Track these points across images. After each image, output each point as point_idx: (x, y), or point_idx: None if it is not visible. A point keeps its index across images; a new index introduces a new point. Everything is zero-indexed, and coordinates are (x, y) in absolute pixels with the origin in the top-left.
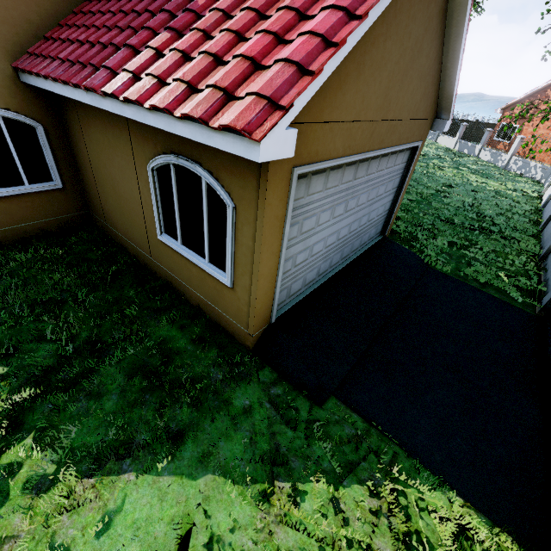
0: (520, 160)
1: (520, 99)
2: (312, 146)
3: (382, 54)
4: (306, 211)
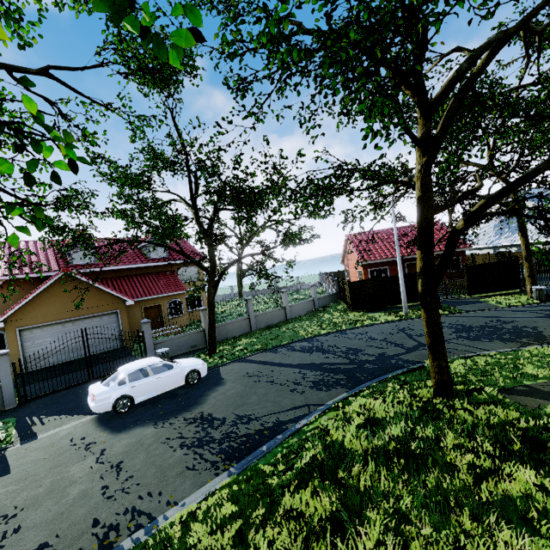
0: (333, 290)
1: (343, 255)
2: (24, 323)
3: (51, 301)
4: (34, 338)
